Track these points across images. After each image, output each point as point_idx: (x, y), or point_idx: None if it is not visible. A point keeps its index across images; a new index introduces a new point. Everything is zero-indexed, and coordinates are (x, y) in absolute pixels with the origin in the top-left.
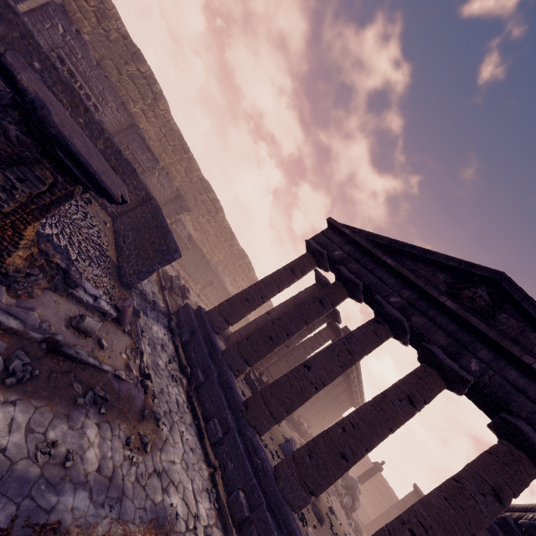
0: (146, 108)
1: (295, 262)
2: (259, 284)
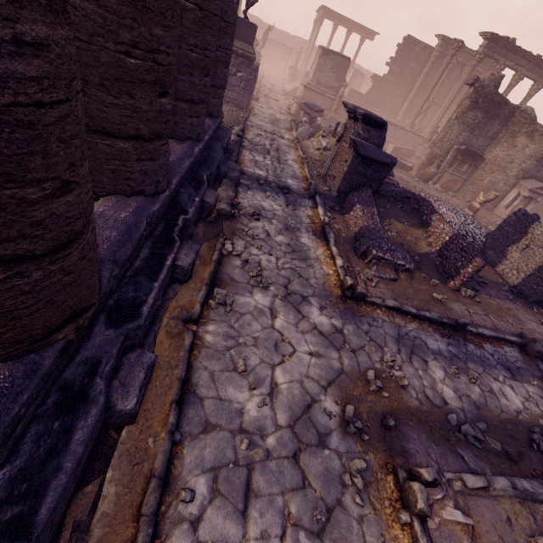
0: None
1: None
2: None
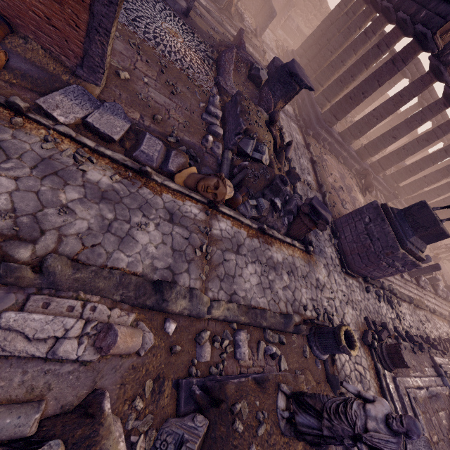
0: None
1: (341, 0)
2: (320, 24)
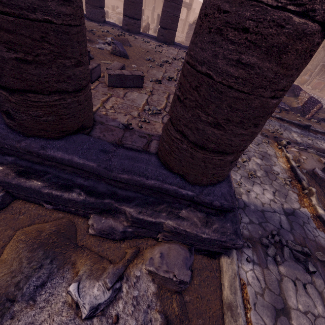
0: None
1: None
2: None
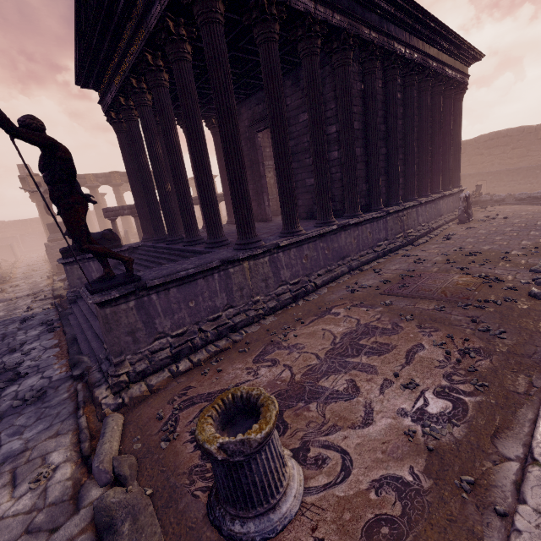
0: (0, 231)
1: None
2: None
